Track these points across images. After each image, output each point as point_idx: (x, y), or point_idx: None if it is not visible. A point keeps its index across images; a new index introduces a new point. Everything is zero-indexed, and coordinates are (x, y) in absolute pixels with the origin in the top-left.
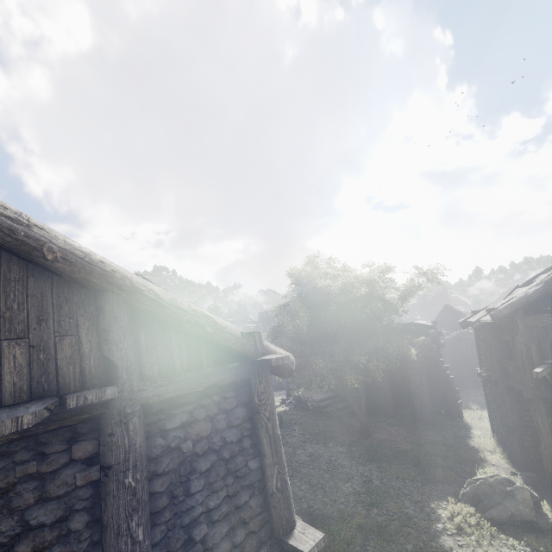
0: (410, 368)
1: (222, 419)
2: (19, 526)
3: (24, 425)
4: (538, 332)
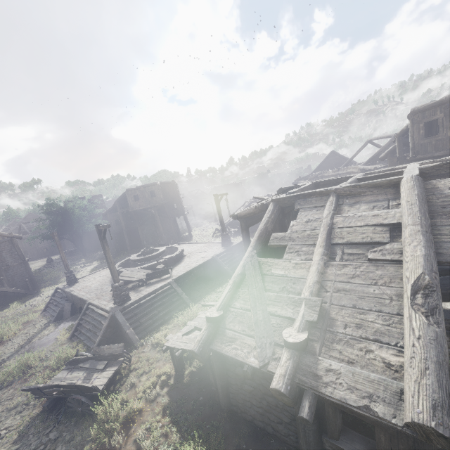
0: None
1: (7, 246)
2: None
3: None
4: (113, 217)
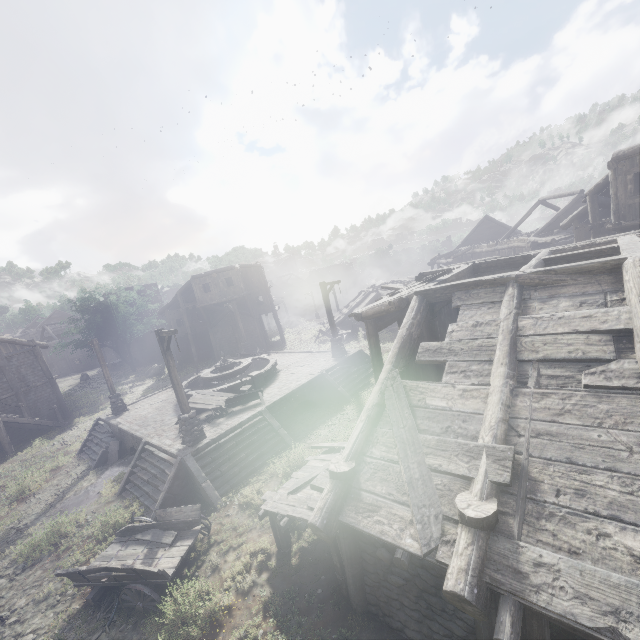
0: None
1: (27, 359)
2: None
3: None
4: (173, 316)
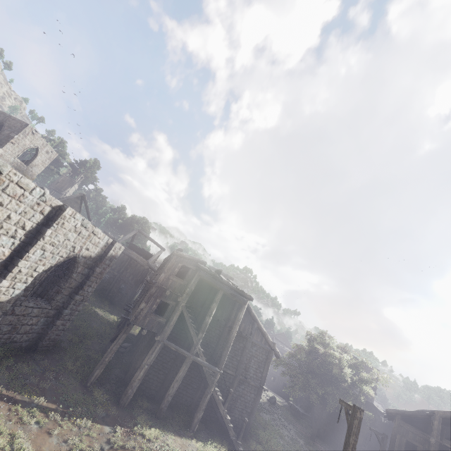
0: (360, 431)
1: (261, 354)
2: (236, 346)
3: (244, 335)
4: (403, 431)
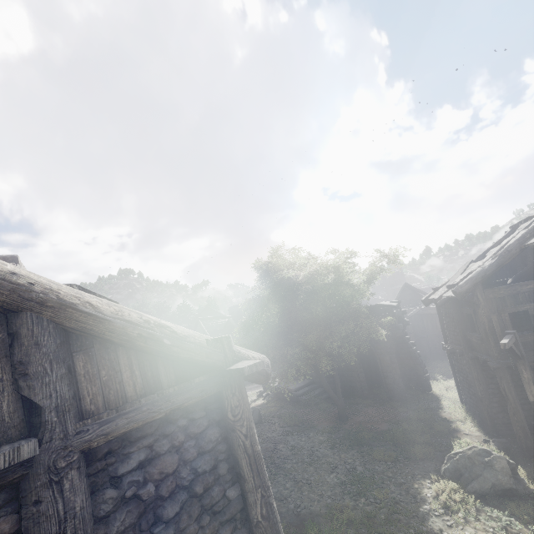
0: (379, 348)
1: (190, 447)
2: None
3: None
4: (497, 303)
